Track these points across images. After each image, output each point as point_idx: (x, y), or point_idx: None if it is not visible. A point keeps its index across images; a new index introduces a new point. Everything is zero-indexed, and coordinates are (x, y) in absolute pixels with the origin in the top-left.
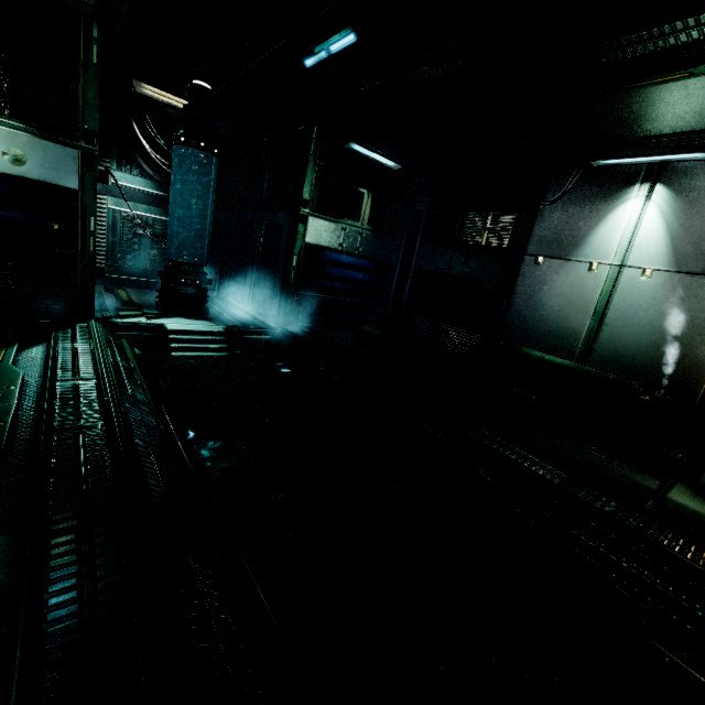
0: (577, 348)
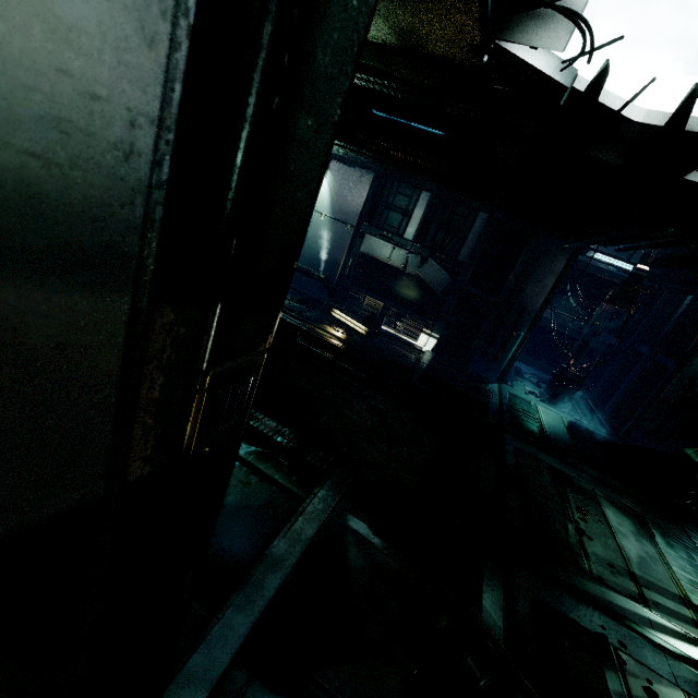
0: None
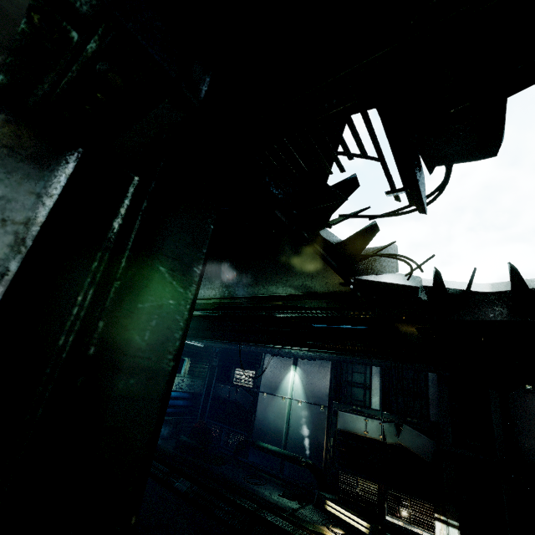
0: (283, 440)
